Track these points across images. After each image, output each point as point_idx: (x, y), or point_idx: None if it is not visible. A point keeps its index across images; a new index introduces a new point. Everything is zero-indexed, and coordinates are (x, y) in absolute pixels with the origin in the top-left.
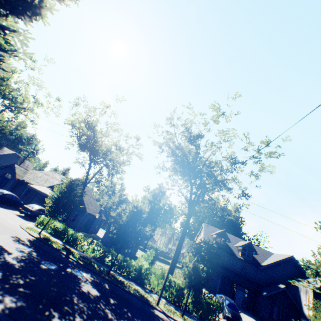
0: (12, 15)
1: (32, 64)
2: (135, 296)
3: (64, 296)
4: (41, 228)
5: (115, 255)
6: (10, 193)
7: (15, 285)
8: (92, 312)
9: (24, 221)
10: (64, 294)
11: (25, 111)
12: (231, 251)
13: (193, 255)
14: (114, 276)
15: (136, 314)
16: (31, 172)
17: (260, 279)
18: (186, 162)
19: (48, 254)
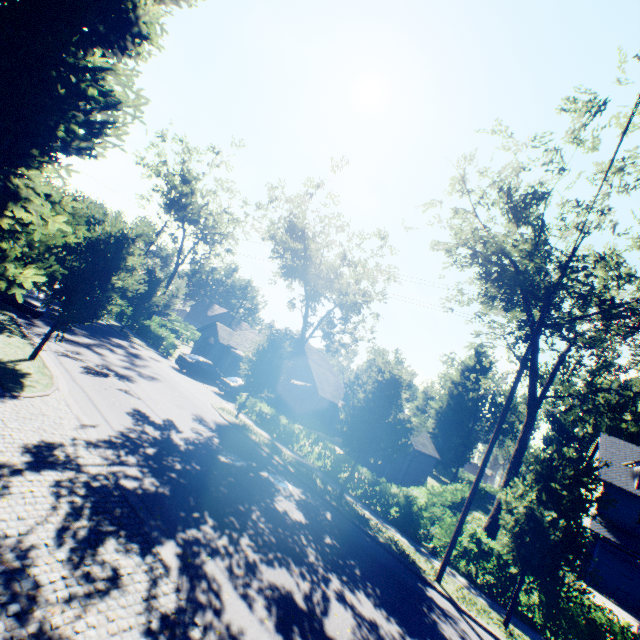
0: (117, 56)
1: (215, 158)
2: (387, 550)
3: (238, 503)
4: (243, 413)
5: (357, 468)
6: (205, 360)
7: (168, 468)
8: (276, 540)
9: (221, 400)
10: (239, 501)
11: (222, 240)
12: None
13: (523, 484)
14: (349, 505)
15: (374, 578)
16: (239, 334)
17: None
18: (512, 272)
19: (239, 445)
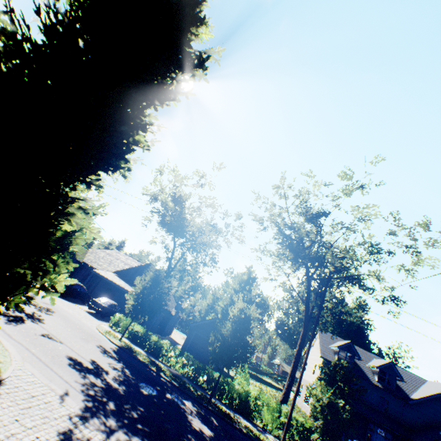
0: None
1: None
2: (250, 438)
3: (181, 436)
4: (117, 331)
5: (212, 373)
6: (78, 283)
7: (132, 419)
8: None
9: (97, 321)
10: (180, 434)
11: None
12: (362, 373)
13: (328, 385)
14: (216, 405)
15: None
16: (92, 252)
17: (409, 419)
18: (302, 247)
19: (139, 371)
